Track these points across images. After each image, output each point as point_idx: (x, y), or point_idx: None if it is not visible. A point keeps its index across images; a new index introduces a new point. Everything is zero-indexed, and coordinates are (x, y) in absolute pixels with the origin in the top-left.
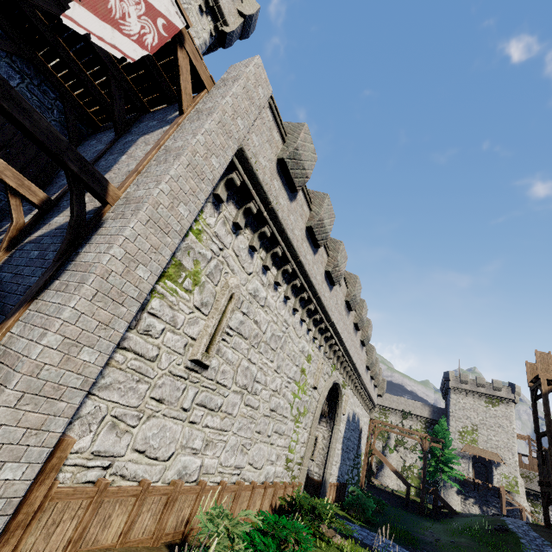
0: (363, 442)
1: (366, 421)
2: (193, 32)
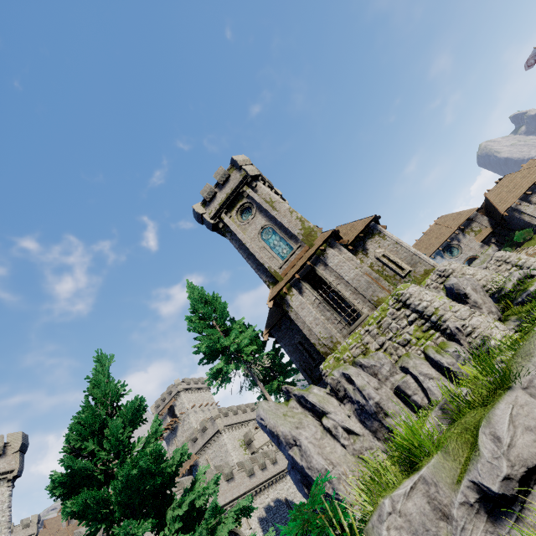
0: (298, 498)
1: (291, 483)
2: (0, 506)
